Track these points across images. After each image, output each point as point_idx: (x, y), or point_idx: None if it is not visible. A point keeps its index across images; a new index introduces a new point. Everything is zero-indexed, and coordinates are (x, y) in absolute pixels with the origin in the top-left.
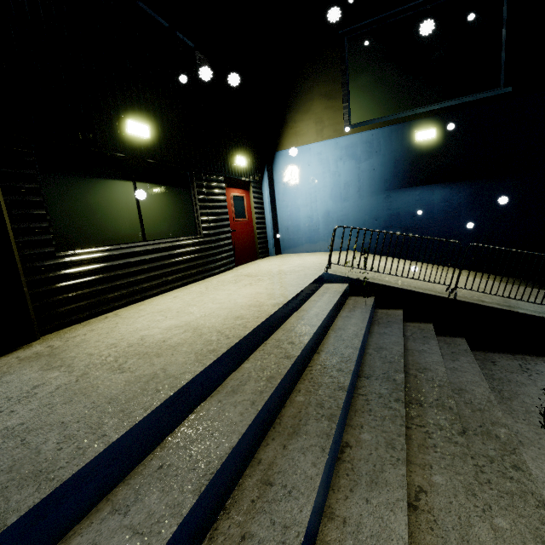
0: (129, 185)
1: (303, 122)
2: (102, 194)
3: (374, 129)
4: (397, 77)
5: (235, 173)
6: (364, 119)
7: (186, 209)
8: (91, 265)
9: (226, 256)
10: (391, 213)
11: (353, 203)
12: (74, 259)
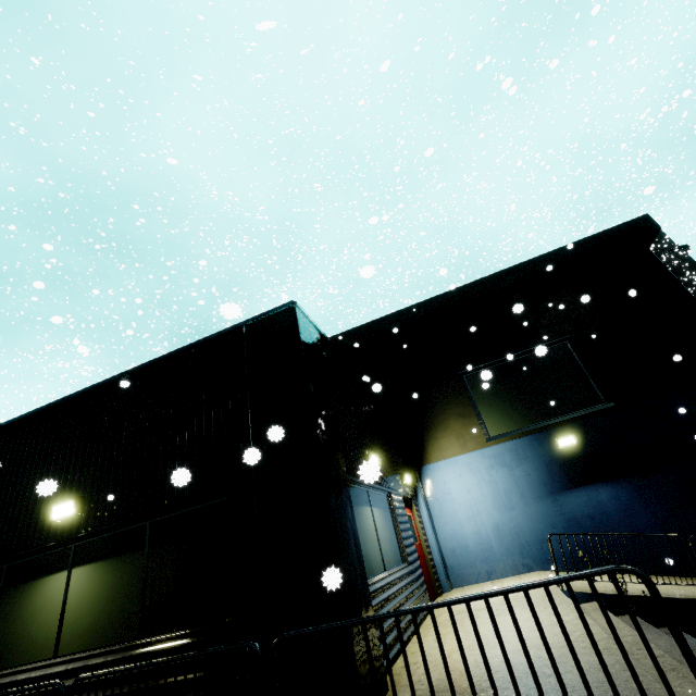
0: (369, 510)
1: (444, 437)
2: (363, 521)
3: (514, 439)
4: (517, 400)
5: (404, 491)
6: (501, 432)
7: (392, 532)
8: (377, 597)
9: (424, 591)
10: (566, 517)
11: (521, 511)
12: (371, 589)
